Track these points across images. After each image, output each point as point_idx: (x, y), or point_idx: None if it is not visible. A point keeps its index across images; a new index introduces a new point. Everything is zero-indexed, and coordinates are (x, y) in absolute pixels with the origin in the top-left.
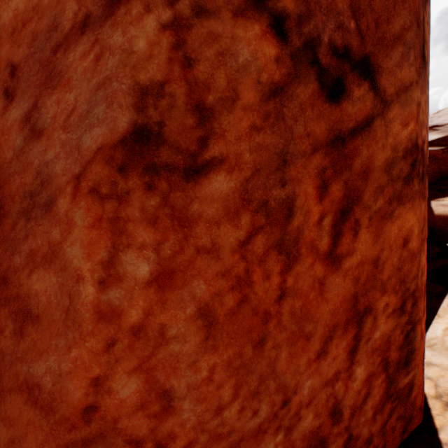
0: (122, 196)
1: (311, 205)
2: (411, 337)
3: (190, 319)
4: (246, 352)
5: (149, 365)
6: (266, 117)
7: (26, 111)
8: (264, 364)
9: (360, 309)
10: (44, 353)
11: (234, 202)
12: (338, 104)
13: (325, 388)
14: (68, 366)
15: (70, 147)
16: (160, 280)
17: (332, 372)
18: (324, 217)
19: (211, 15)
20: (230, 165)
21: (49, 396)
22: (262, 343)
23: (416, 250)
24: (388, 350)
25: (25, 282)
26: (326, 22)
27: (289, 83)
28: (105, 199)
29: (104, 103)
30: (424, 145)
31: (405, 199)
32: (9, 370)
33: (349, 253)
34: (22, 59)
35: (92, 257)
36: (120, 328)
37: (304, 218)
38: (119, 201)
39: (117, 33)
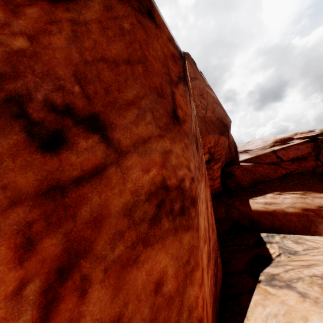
0: None
1: (3, 271)
2: None
3: None
4: None
5: None
6: None
7: None
8: None
9: None
10: None
11: None
12: (57, 154)
13: None
14: None
15: None
16: None
17: None
18: (28, 283)
19: None
20: None
21: None
22: None
23: (173, 292)
24: None
25: None
26: (42, 83)
27: None
28: None
29: None
30: (185, 181)
31: (154, 240)
32: None
33: (73, 321)
34: None
35: None
36: None
37: None
38: None
39: None
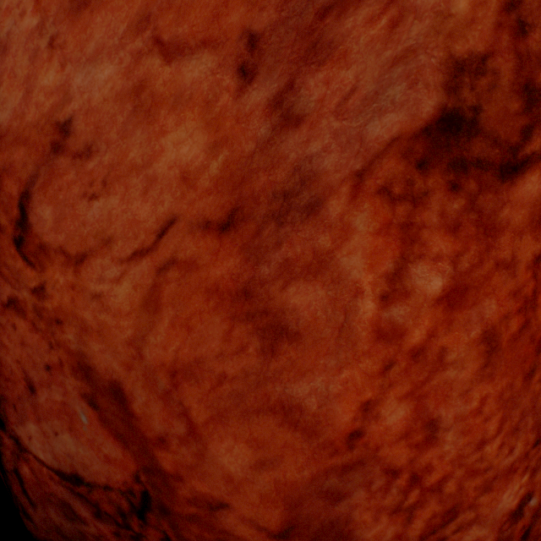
0: (418, 197)
1: None
2: None
3: (472, 343)
4: (515, 384)
5: (421, 391)
6: None
7: (275, 93)
8: (528, 398)
9: None
10: (306, 374)
11: (539, 209)
12: None
13: None
14: (337, 388)
15: (346, 137)
16: (450, 297)
17: None
18: None
19: None
20: None
21: (312, 419)
22: (530, 375)
23: None
24: None
25: (276, 295)
26: None
27: None
28: (396, 200)
29: (403, 83)
30: None
31: None
32: (254, 391)
33: None
34: (267, 26)
35: (375, 268)
36: (400, 350)
37: None
38: (413, 204)
39: None
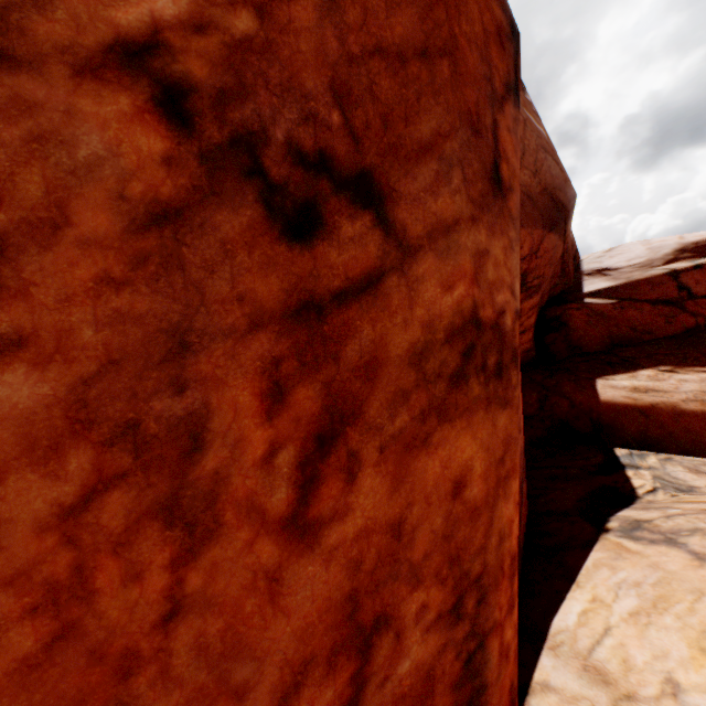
0: None
1: (248, 427)
2: (480, 661)
3: None
4: None
5: None
6: (140, 261)
7: None
8: None
9: (367, 621)
10: None
11: (49, 426)
12: (309, 246)
13: None
14: None
15: None
16: None
17: None
18: (280, 449)
19: (23, 67)
20: (43, 351)
21: None
22: None
23: (480, 502)
24: (431, 694)
25: None
26: (281, 108)
27: (197, 204)
28: None
29: None
30: (505, 316)
31: (455, 413)
32: None
33: (339, 514)
34: None
35: None
36: None
37: (231, 452)
38: None
39: None
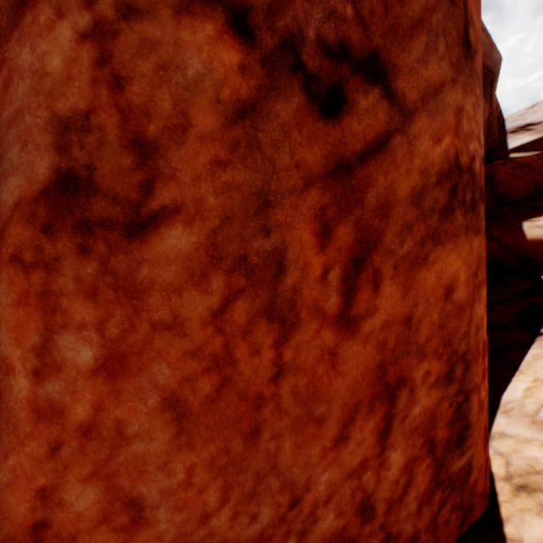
0: (51, 263)
1: (309, 256)
2: (465, 409)
3: (155, 412)
4: (234, 446)
5: (108, 470)
6: (234, 147)
7: None
8: (262, 459)
9: (391, 381)
10: None
11: (199, 262)
12: (337, 121)
13: (349, 480)
14: (7, 476)
15: None
16: (109, 366)
17: (357, 460)
18: (330, 270)
19: (143, 15)
20: (189, 214)
21: None
22: (257, 433)
23: (464, 302)
24: (434, 428)
25: None
26: (310, 11)
27: (263, 99)
28: (30, 268)
29: (18, 145)
30: (475, 162)
31: (444, 238)
32: None
33: (369, 312)
34: None
35: (22, 342)
36: (65, 428)
37: (301, 273)
38: (48, 271)
39: (26, 50)
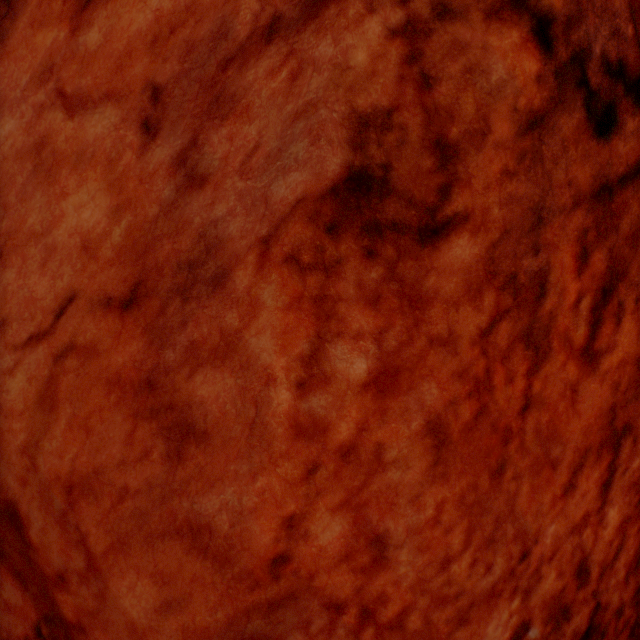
0: (331, 266)
1: (567, 281)
2: None
3: (415, 437)
4: (481, 483)
5: (359, 499)
6: (520, 158)
7: (179, 151)
8: (502, 501)
9: (618, 428)
10: (216, 483)
11: (476, 275)
12: (607, 141)
13: (571, 536)
14: (252, 500)
15: (251, 199)
16: (380, 382)
17: (579, 514)
18: (581, 298)
19: (456, 17)
20: (475, 224)
21: (224, 542)
22: (501, 471)
23: None
24: None
25: (183, 386)
26: (599, 27)
27: (550, 111)
28: (306, 270)
29: (306, 139)
30: None
31: None
32: (160, 508)
33: (609, 348)
34: (170, 78)
35: (288, 350)
36: (325, 448)
37: (557, 298)
38: (326, 274)
39: (325, 42)
